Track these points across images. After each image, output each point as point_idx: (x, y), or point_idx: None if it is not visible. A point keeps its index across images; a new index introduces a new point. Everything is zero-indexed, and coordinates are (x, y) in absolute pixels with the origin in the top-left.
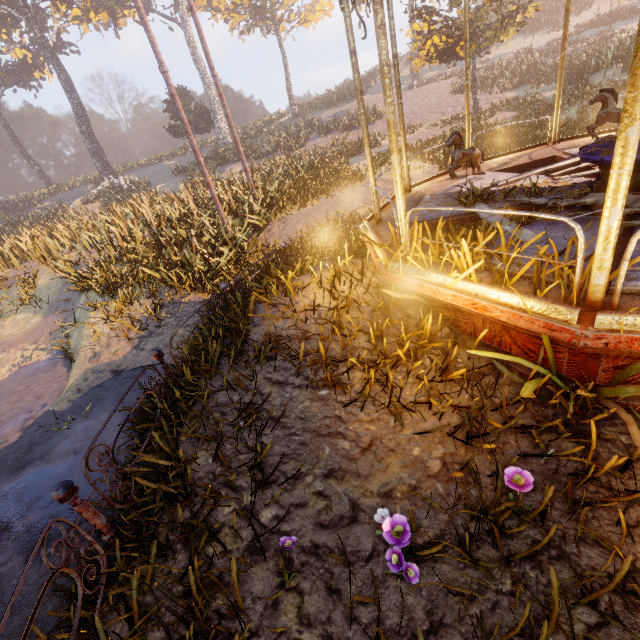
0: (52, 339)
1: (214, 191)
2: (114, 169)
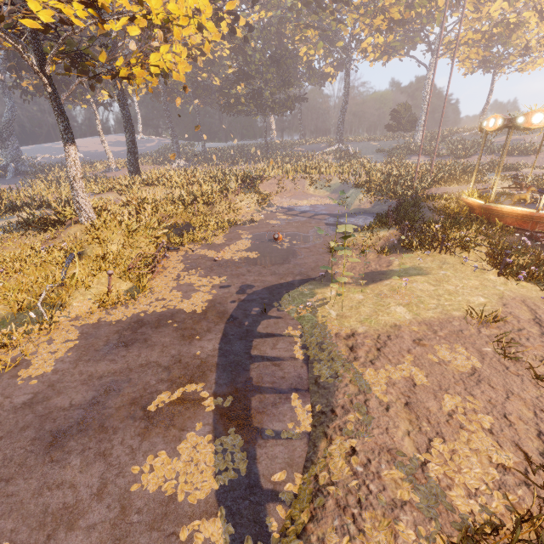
0: (340, 199)
1: (417, 169)
2: (343, 140)
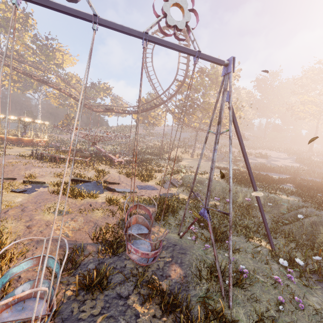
0: None
1: None
2: None
